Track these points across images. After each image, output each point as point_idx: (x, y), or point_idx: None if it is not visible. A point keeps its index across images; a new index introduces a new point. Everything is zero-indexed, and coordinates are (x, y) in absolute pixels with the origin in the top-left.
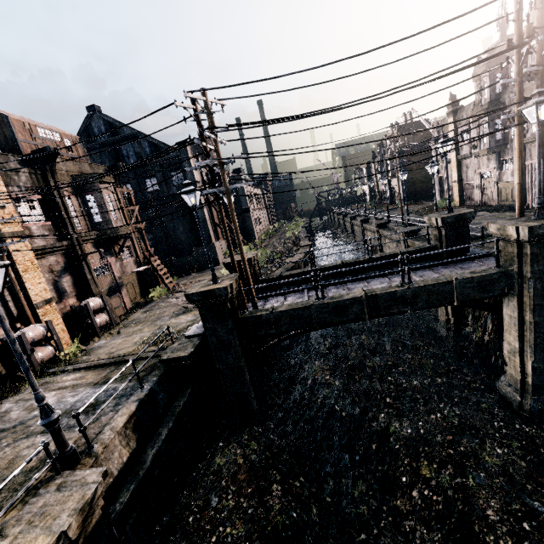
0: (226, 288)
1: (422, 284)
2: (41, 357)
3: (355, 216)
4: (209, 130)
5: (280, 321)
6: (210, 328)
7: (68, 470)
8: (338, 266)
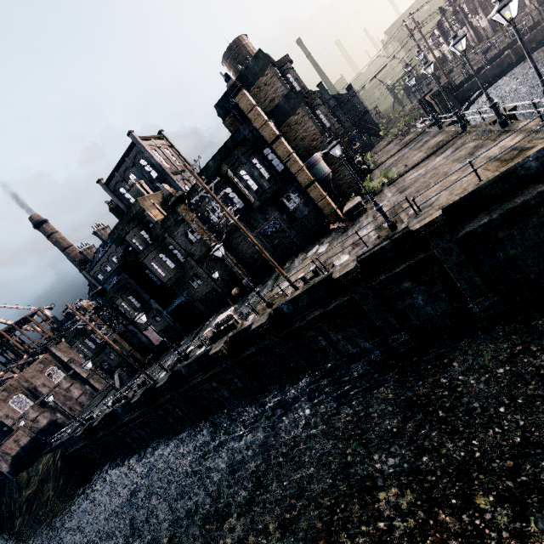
0: (448, 81)
1: (537, 30)
2: (367, 167)
3: (451, 69)
4: (414, 28)
5: (472, 87)
6: (443, 105)
7: (442, 128)
8: (481, 67)
